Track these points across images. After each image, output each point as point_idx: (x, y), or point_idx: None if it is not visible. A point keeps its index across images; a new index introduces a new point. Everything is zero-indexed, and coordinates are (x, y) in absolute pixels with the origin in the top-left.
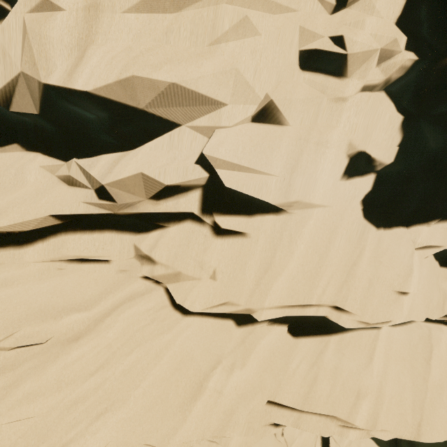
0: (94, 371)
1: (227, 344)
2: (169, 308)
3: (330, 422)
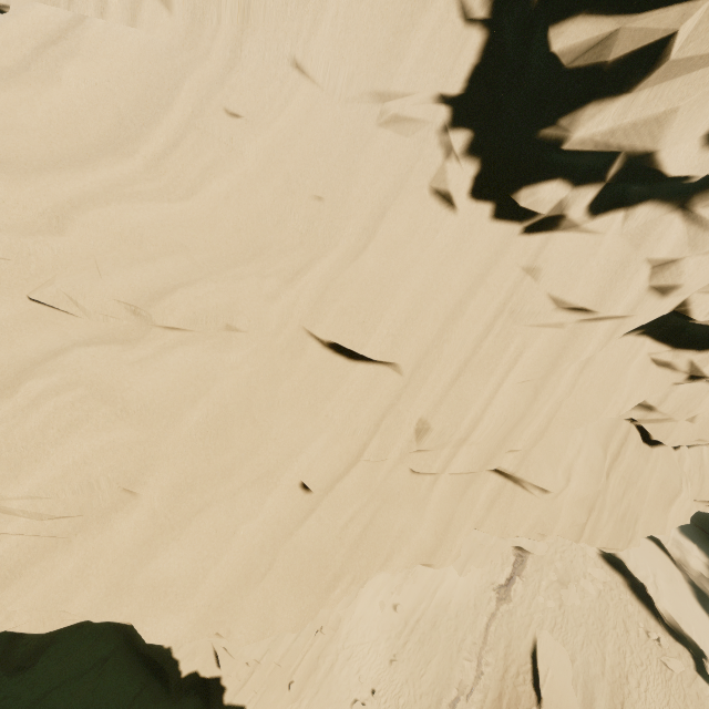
0: (622, 496)
1: (677, 466)
2: (641, 442)
3: (700, 504)
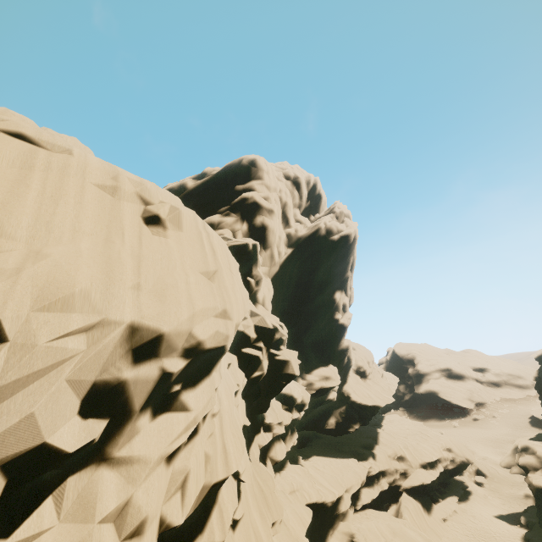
0: None
1: None
2: None
3: None
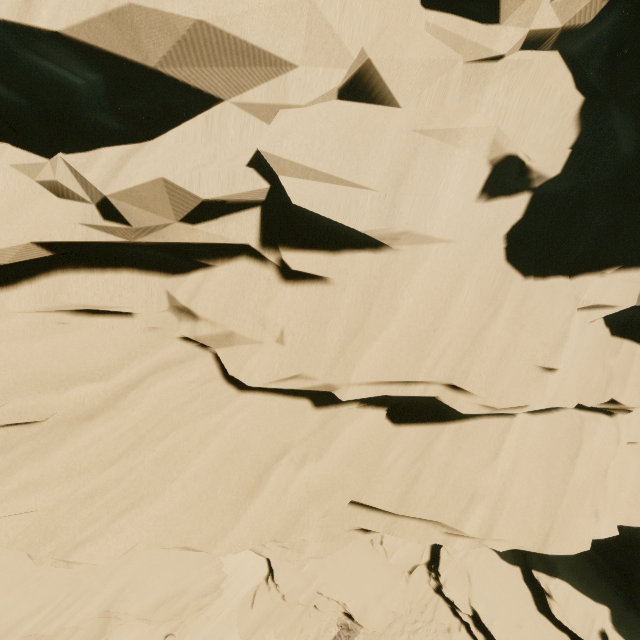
0: (116, 458)
1: (298, 430)
2: (219, 381)
3: (432, 529)
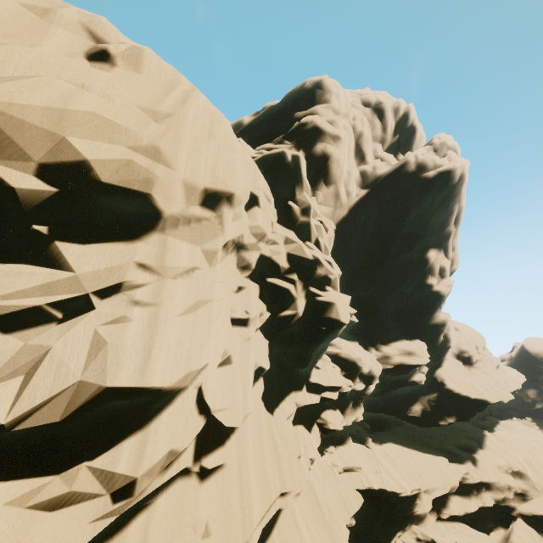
0: None
1: None
2: None
3: None
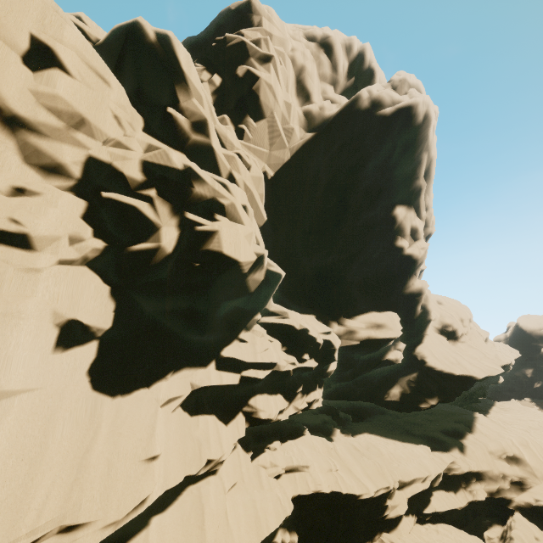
0: None
1: None
2: None
3: None
